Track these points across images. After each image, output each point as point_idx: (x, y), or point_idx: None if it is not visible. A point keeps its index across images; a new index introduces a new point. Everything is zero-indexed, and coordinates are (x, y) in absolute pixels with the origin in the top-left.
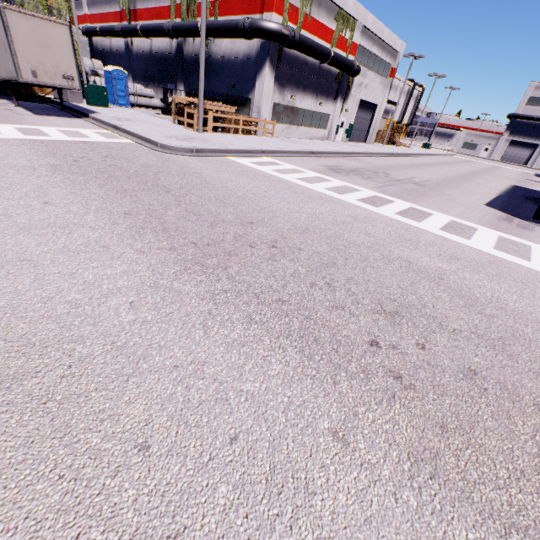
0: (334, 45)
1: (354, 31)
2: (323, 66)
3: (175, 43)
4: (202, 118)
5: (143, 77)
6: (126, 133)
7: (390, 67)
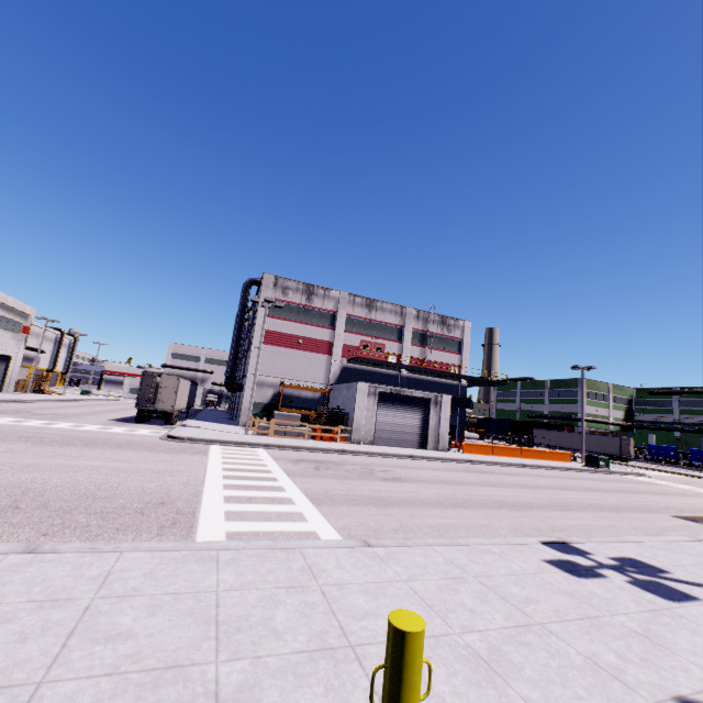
0: None
1: None
2: None
3: None
4: None
5: None
6: None
7: (22, 325)
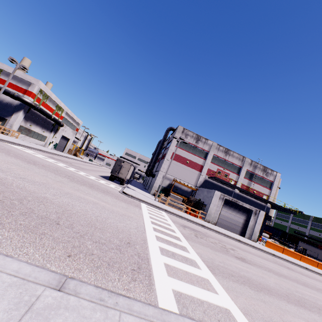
0: (54, 114)
1: (63, 112)
2: (48, 119)
3: None
4: None
5: None
6: None
7: (76, 128)
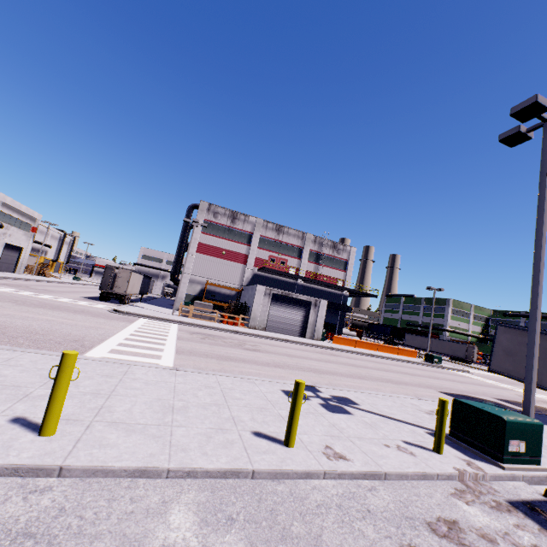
0: None
1: None
2: None
3: None
4: None
5: None
6: None
7: (32, 226)
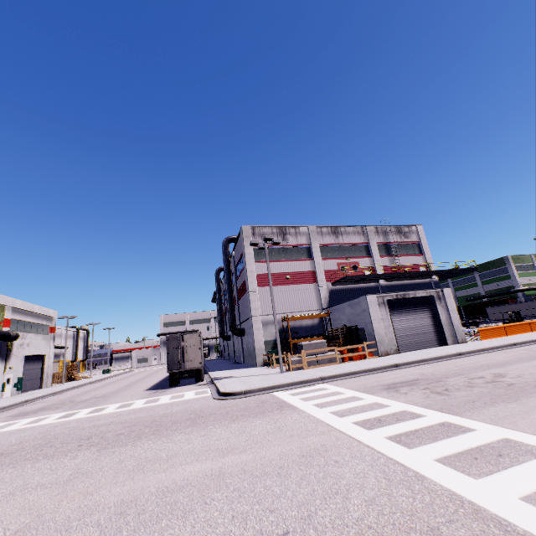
0: None
1: (5, 311)
2: None
3: None
4: None
5: None
6: None
7: (49, 327)
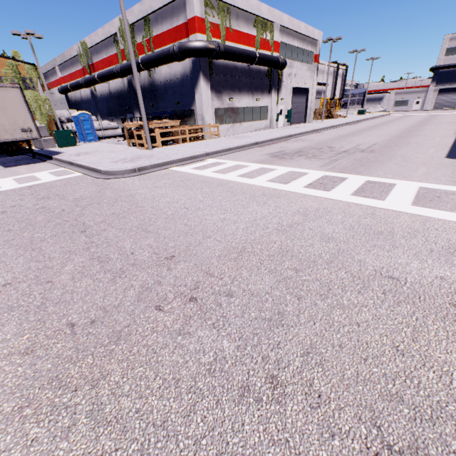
0: (258, 47)
1: (274, 32)
2: (252, 67)
3: (126, 81)
4: (148, 137)
5: (108, 114)
6: (78, 167)
7: (313, 55)
